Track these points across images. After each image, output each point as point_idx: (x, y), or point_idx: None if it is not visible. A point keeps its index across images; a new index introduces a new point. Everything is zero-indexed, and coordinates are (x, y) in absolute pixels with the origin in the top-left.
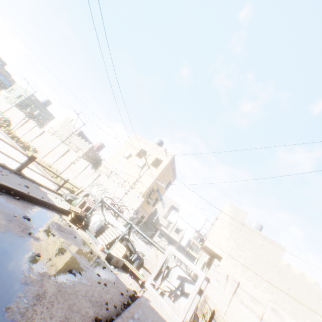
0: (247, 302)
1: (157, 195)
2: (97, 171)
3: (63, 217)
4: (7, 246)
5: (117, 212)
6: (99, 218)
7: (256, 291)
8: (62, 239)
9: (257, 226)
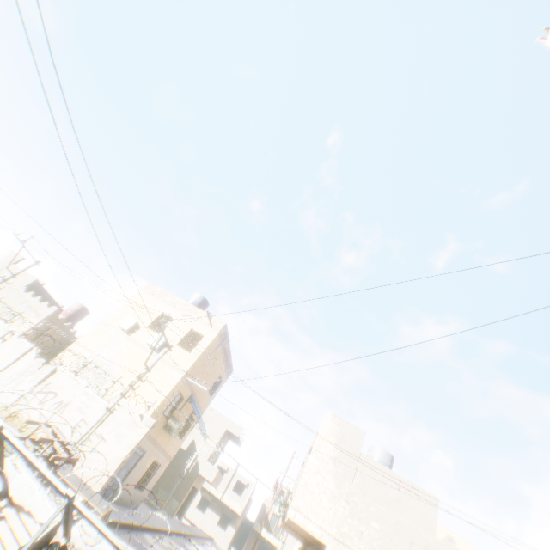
0: None
1: (190, 411)
2: (54, 363)
3: None
4: None
5: (37, 464)
6: None
7: None
8: None
9: (384, 458)
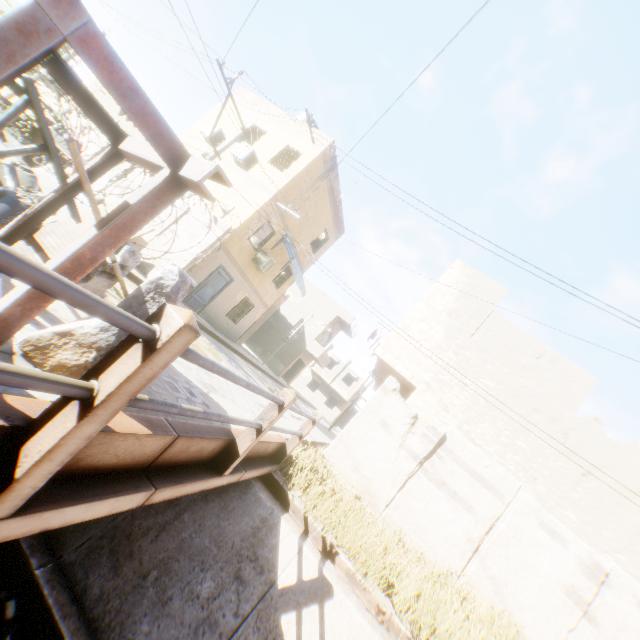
0: (457, 486)
1: (287, 259)
2: None
3: None
4: None
5: None
6: None
7: (491, 464)
8: None
9: None
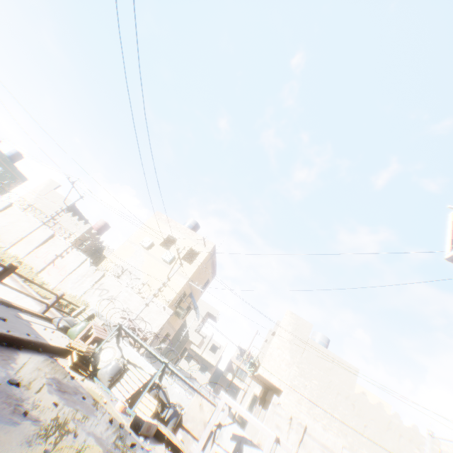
0: None
1: (189, 302)
2: (100, 268)
3: (60, 362)
4: (3, 451)
5: (144, 345)
6: (113, 354)
7: (328, 436)
8: (68, 407)
9: (323, 340)
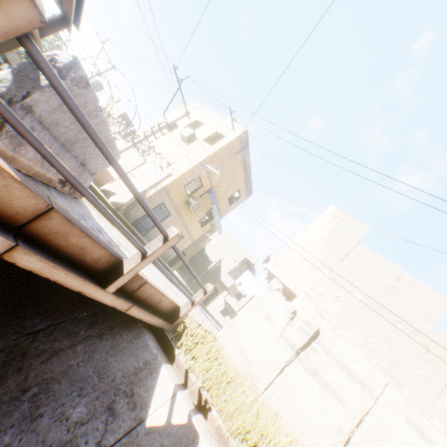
0: (329, 376)
1: (210, 206)
2: None
3: None
4: None
5: None
6: None
7: (359, 359)
8: None
9: None
